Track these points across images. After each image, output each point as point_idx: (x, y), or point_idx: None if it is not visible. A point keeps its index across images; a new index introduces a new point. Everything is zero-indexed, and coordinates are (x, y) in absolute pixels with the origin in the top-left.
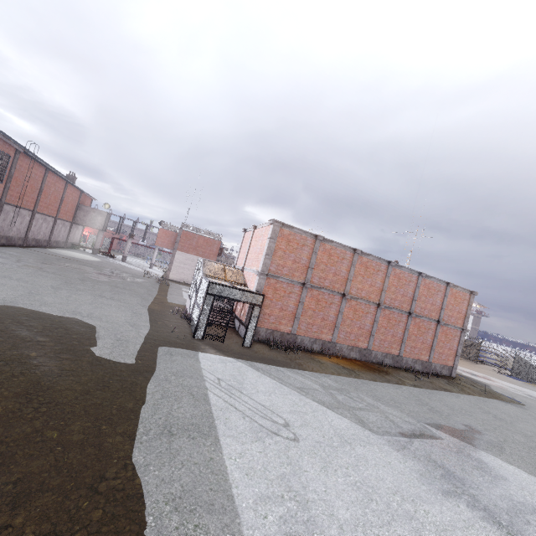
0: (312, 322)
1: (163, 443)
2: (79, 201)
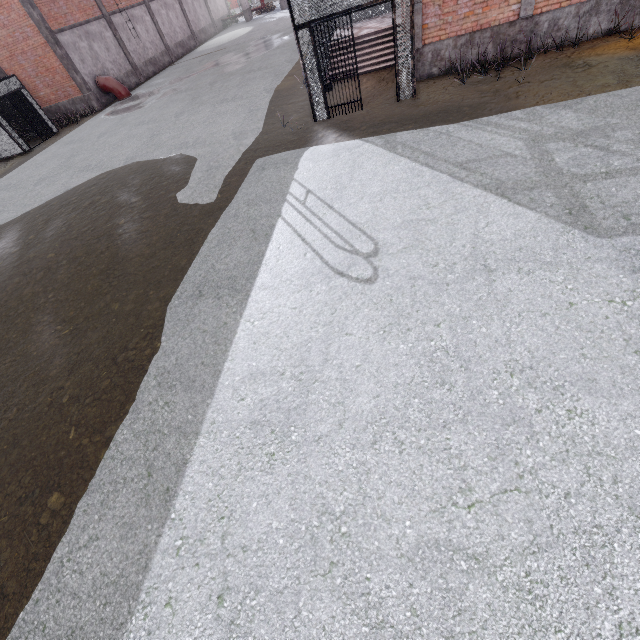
0: None
1: (187, 308)
2: None
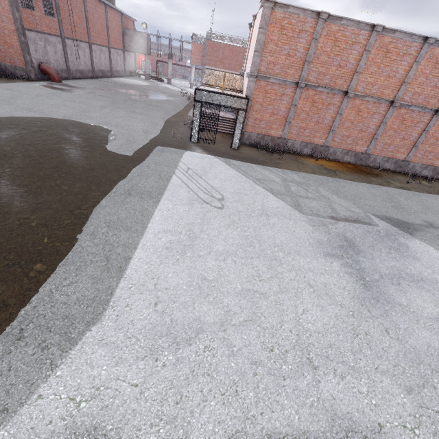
0: (305, 125)
1: (121, 198)
2: (123, 25)
